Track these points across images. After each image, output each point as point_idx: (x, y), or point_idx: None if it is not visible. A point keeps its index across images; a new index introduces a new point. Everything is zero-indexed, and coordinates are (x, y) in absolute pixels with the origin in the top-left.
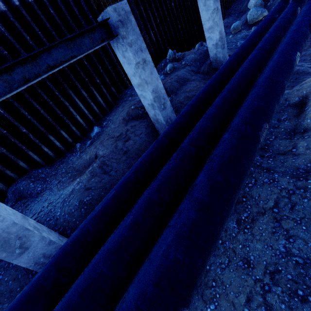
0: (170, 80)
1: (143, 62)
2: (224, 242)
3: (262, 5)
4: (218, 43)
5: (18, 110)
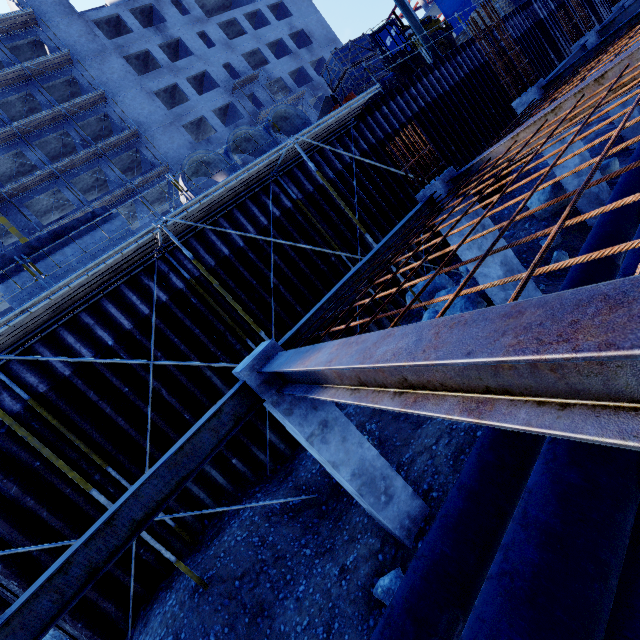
0: None
1: None
2: None
3: None
4: None
5: (503, 120)
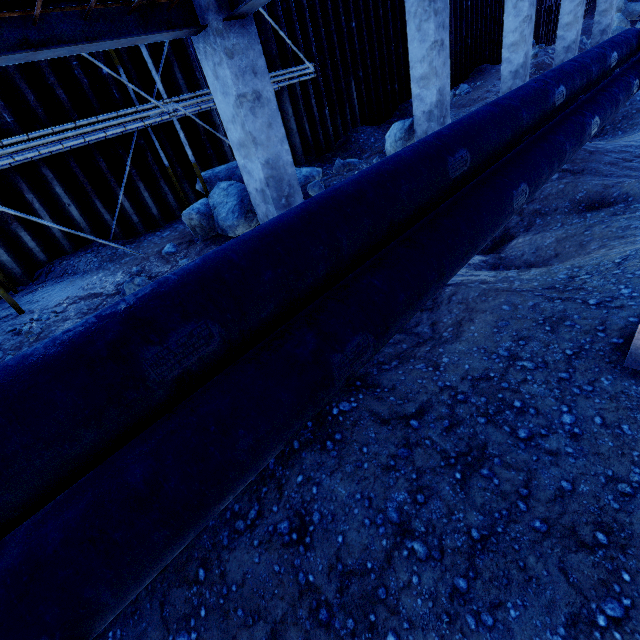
0: (545, 59)
1: (582, 4)
2: (631, 128)
3: (627, 27)
4: (606, 30)
5: None
